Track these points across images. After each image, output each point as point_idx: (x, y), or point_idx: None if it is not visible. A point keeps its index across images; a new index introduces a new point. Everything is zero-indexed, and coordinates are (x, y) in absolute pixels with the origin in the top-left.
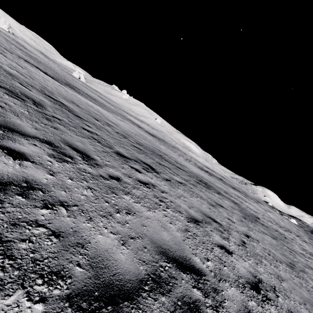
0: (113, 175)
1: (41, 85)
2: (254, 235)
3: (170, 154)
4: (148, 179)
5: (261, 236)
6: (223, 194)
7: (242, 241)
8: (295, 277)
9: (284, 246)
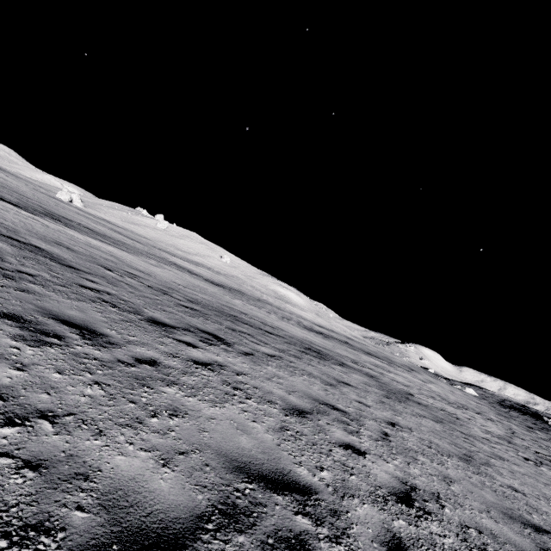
0: (144, 358)
1: None
2: (403, 422)
3: (252, 312)
4: (211, 357)
5: (416, 422)
6: (350, 365)
7: (383, 433)
8: (473, 474)
9: (455, 431)
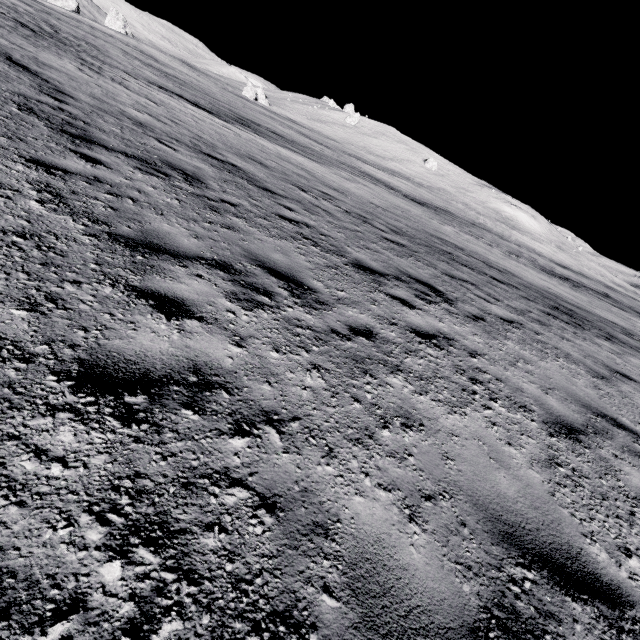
0: (358, 326)
1: (192, 135)
2: None
3: (469, 245)
4: (433, 324)
5: None
6: (622, 340)
7: None
8: None
9: None
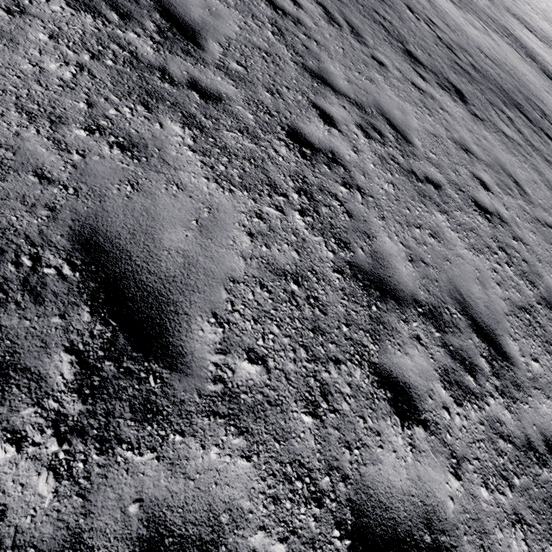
0: (377, 59)
1: None
2: None
3: None
4: (431, 91)
5: None
6: None
7: (547, 224)
8: None
9: None
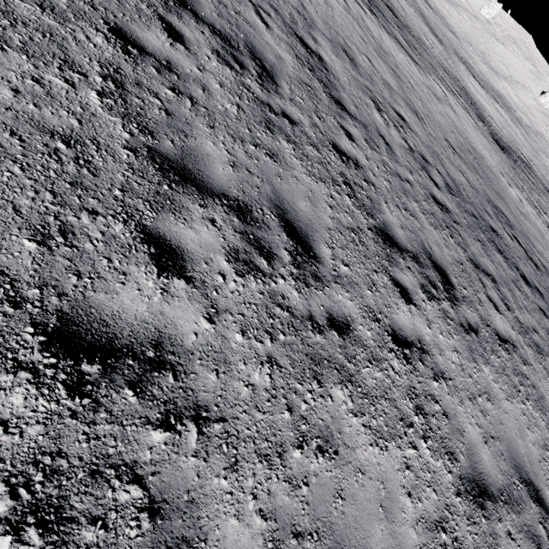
0: (339, 315)
1: (297, 3)
2: None
3: (523, 222)
4: (418, 328)
5: None
6: None
7: None
8: None
9: None
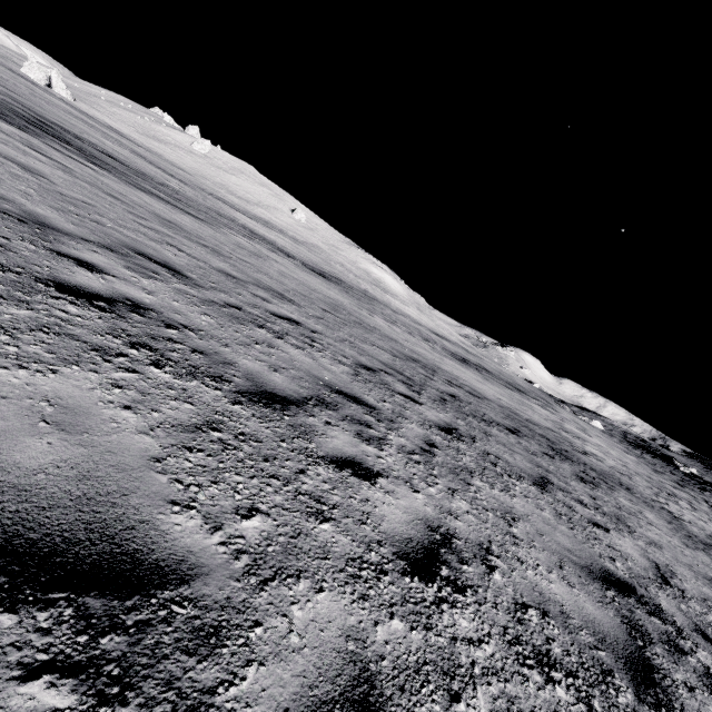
0: None
1: None
2: None
3: (420, 352)
4: None
5: None
6: (596, 469)
7: None
8: None
9: None
